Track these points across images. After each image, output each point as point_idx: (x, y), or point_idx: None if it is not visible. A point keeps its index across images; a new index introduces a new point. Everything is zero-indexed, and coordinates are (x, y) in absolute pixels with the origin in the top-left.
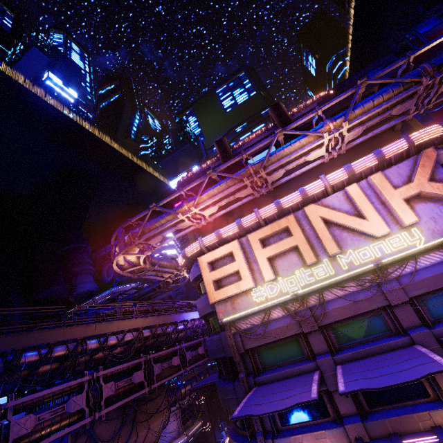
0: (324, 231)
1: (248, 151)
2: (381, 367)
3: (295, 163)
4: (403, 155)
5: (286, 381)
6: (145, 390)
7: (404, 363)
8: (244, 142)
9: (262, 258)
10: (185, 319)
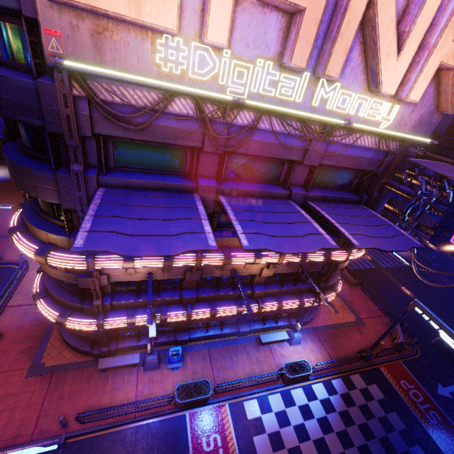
0: (354, 24)
1: None
2: (276, 223)
3: None
4: None
5: (155, 197)
6: None
7: (296, 225)
8: None
9: None
10: None
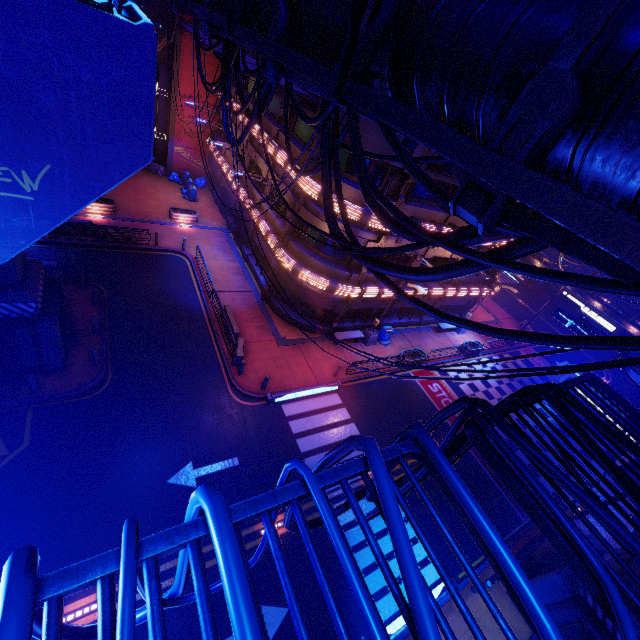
0: None
1: None
2: None
3: None
4: None
5: None
6: None
7: None
8: None
9: None
10: None
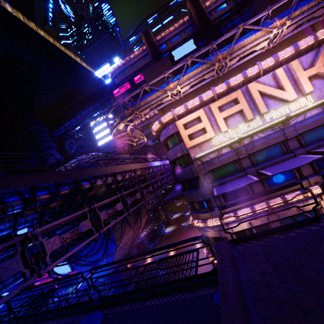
0: (260, 99)
1: (217, 42)
2: (285, 165)
3: (248, 52)
4: (309, 48)
5: (232, 181)
6: (143, 201)
7: (297, 161)
8: (165, 34)
9: (220, 119)
10: (153, 165)
